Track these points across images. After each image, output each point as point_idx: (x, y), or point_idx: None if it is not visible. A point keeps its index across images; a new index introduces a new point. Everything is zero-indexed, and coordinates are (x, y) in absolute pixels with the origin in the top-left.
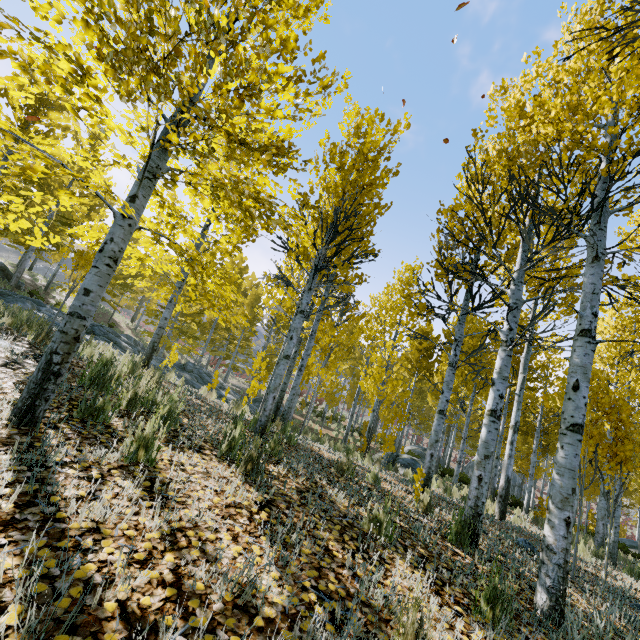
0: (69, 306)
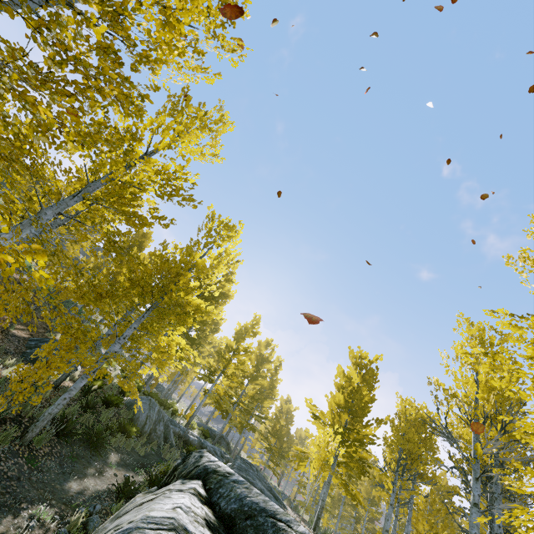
0: None
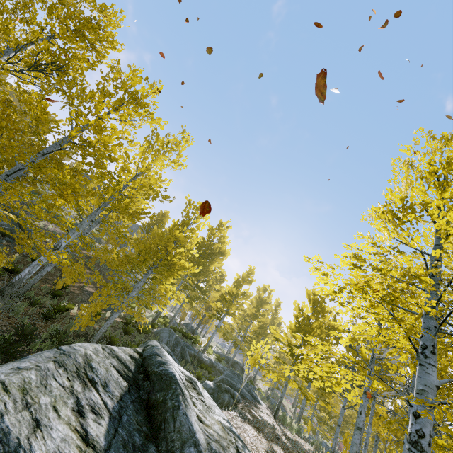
0: (262, 390)
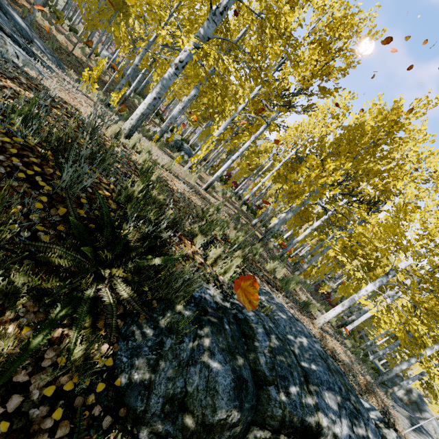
0: None
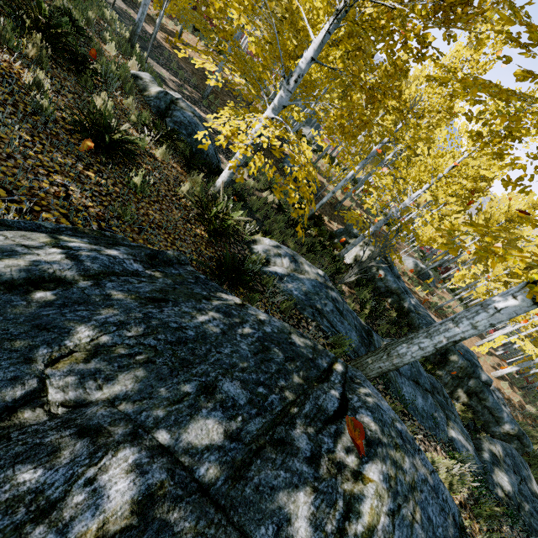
0: None
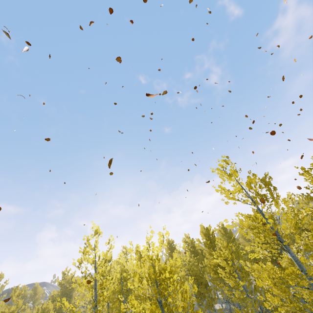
0: None
